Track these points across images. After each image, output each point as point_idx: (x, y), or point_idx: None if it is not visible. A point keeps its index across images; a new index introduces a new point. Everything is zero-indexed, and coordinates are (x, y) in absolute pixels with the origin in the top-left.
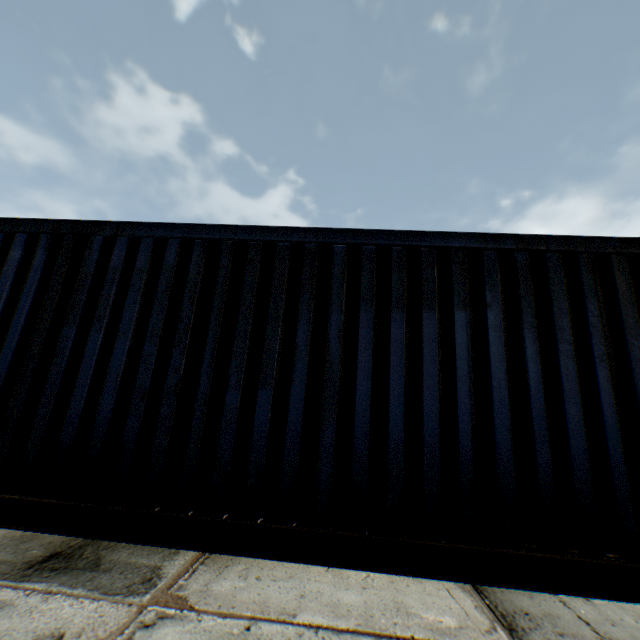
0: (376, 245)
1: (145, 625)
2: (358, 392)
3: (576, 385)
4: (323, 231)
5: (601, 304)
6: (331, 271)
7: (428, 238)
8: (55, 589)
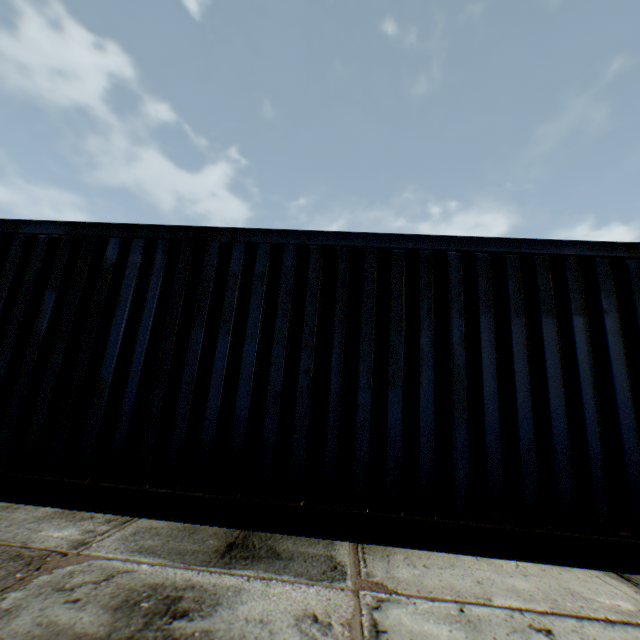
0: (490, 252)
1: (374, 607)
2: (485, 393)
3: None
4: (436, 238)
5: None
6: (448, 277)
7: (540, 246)
8: (265, 575)
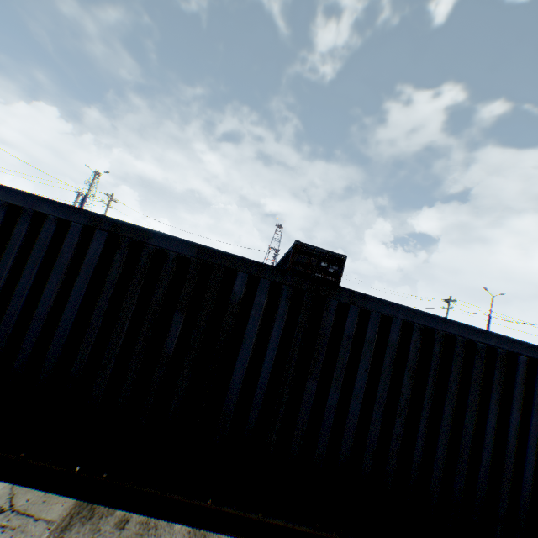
0: None
1: None
2: (524, 478)
3: None
4: (512, 341)
5: None
6: (515, 377)
7: None
8: None
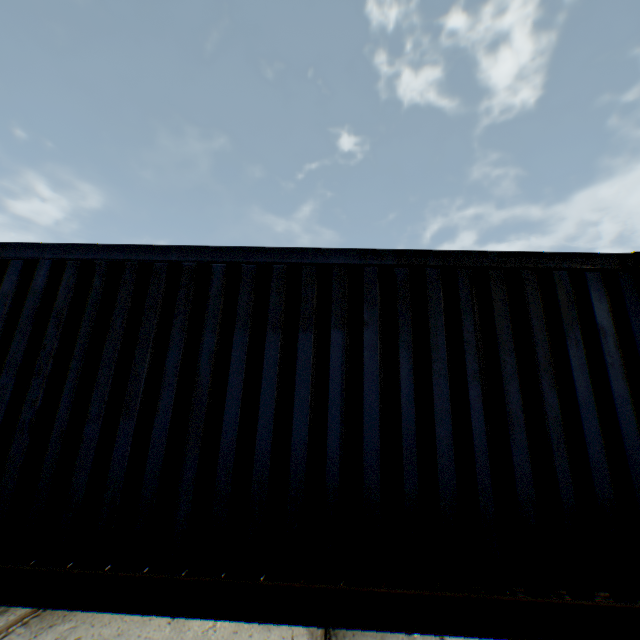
0: (256, 263)
1: None
2: (225, 420)
3: (448, 405)
4: (203, 249)
5: (478, 320)
6: (208, 291)
7: (309, 255)
8: None
